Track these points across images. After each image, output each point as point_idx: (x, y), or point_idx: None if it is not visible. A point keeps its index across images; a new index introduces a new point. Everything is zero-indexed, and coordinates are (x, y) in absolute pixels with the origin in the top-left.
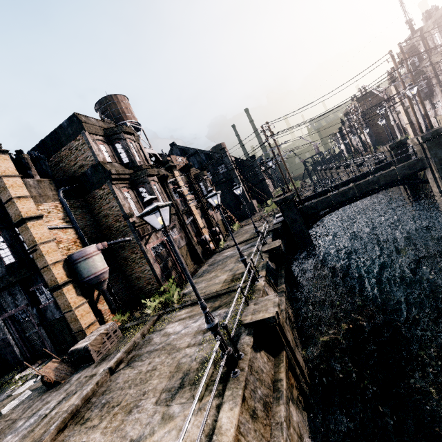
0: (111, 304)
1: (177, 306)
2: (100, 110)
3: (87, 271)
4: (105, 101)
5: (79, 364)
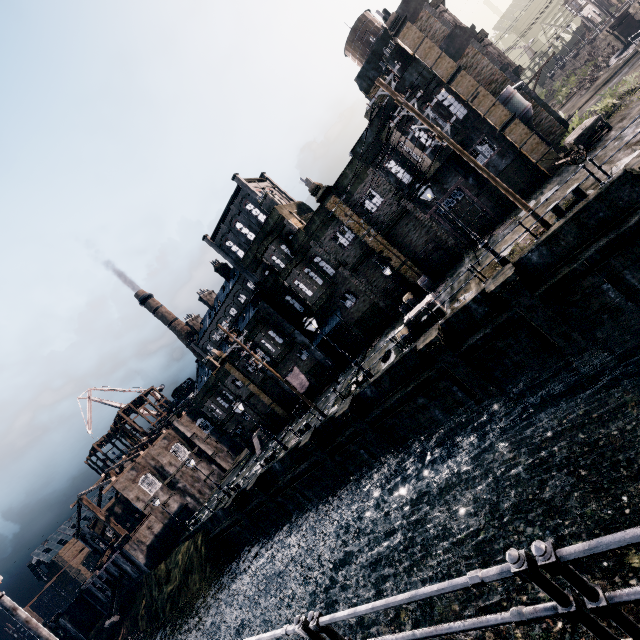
0: (545, 139)
1: (639, 85)
2: (355, 40)
3: (521, 105)
4: (359, 25)
5: (588, 148)
